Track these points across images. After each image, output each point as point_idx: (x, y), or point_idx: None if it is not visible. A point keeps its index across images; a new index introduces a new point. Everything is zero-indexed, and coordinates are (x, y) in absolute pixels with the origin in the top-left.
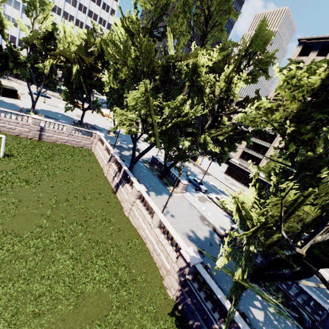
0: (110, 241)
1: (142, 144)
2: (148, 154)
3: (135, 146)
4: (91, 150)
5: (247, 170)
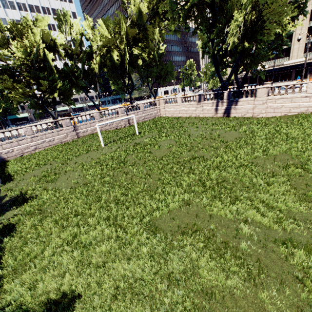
0: (288, 122)
1: None
2: None
3: (219, 72)
4: (162, 117)
5: (280, 67)
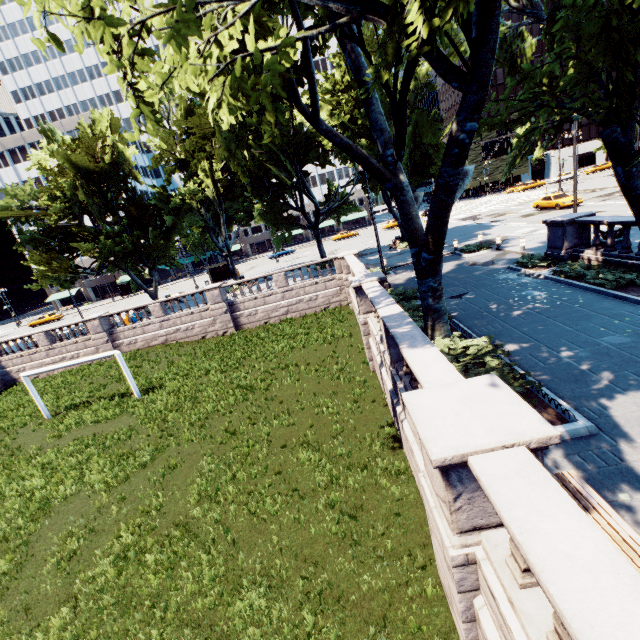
0: None
1: (503, 225)
2: (535, 238)
3: (404, 191)
4: (347, 308)
5: None
